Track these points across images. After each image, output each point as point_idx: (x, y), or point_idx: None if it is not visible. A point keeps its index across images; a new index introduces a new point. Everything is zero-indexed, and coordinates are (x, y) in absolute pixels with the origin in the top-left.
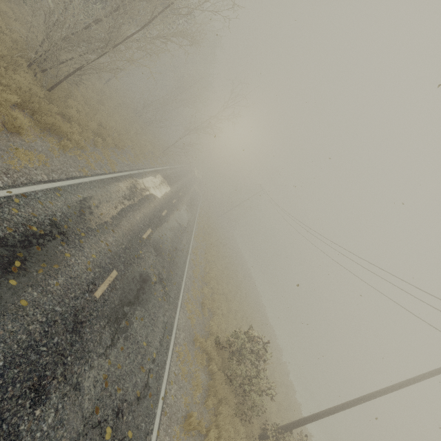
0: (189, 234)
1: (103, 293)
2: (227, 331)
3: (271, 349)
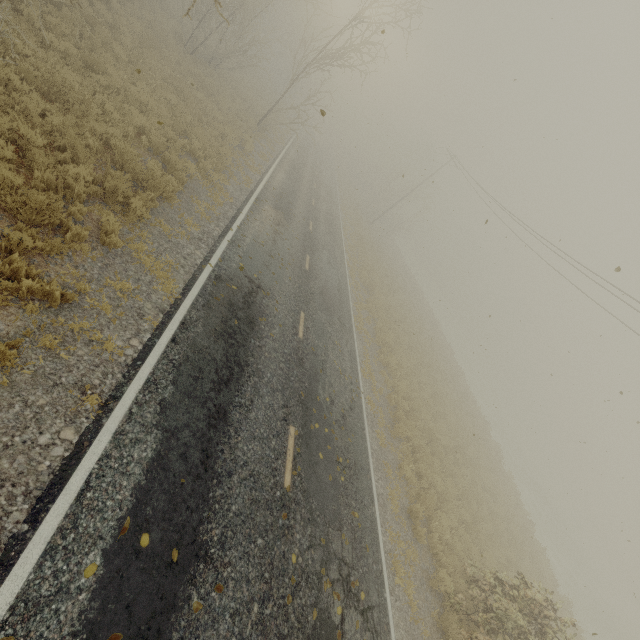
0: (348, 332)
1: None
2: (449, 525)
3: (495, 471)
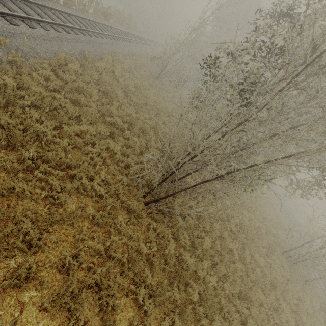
0: None
1: None
2: None
3: None
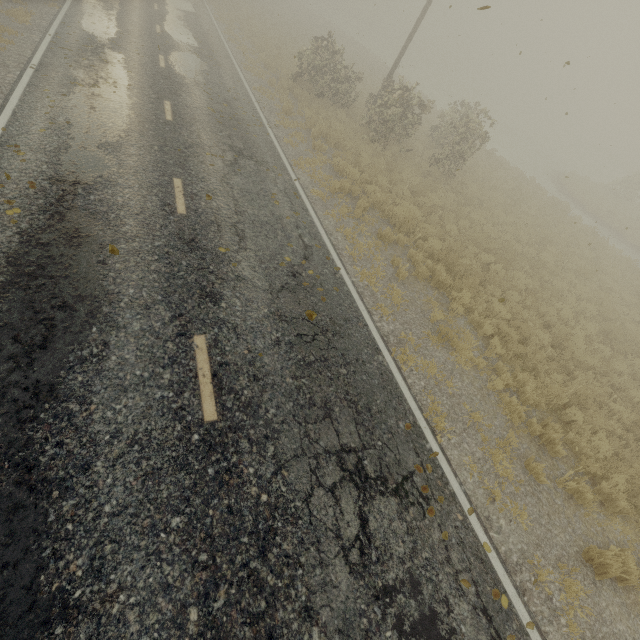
0: (206, 19)
1: (166, 66)
2: None
3: None
